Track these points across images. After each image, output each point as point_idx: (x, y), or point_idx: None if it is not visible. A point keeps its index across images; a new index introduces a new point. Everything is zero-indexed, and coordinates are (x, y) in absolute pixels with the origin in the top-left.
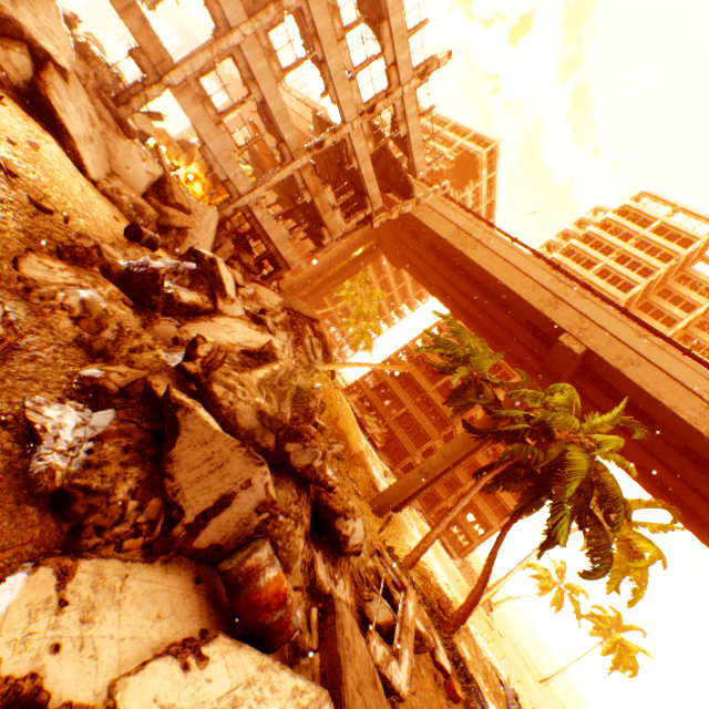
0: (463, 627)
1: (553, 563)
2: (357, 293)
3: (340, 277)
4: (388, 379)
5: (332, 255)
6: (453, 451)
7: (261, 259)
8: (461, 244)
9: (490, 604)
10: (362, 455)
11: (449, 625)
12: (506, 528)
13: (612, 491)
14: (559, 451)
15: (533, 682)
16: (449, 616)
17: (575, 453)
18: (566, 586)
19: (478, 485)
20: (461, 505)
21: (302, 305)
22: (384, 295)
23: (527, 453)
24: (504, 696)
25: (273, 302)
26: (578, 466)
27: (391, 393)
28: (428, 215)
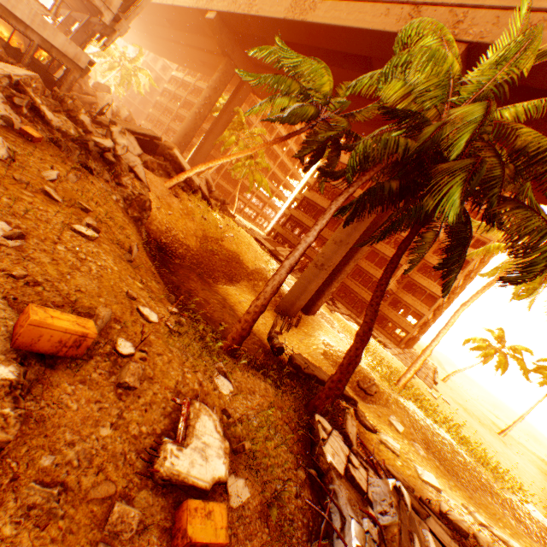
0: (392, 402)
1: (490, 333)
2: (237, 137)
3: (217, 127)
4: (293, 212)
5: (199, 104)
6: (344, 234)
7: (61, 78)
8: (300, 13)
9: (434, 379)
10: (263, 272)
11: (319, 399)
12: (391, 267)
13: (535, 143)
14: (438, 125)
15: (491, 436)
16: (372, 395)
17: (460, 109)
18: (508, 349)
19: (326, 213)
20: (305, 242)
21: (140, 128)
22: (263, 130)
23: (389, 146)
24: (451, 459)
25: (11, 72)
26: (468, 118)
27: (299, 224)
28: (262, 5)
